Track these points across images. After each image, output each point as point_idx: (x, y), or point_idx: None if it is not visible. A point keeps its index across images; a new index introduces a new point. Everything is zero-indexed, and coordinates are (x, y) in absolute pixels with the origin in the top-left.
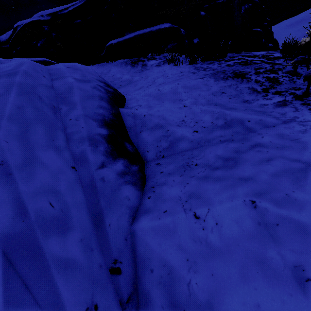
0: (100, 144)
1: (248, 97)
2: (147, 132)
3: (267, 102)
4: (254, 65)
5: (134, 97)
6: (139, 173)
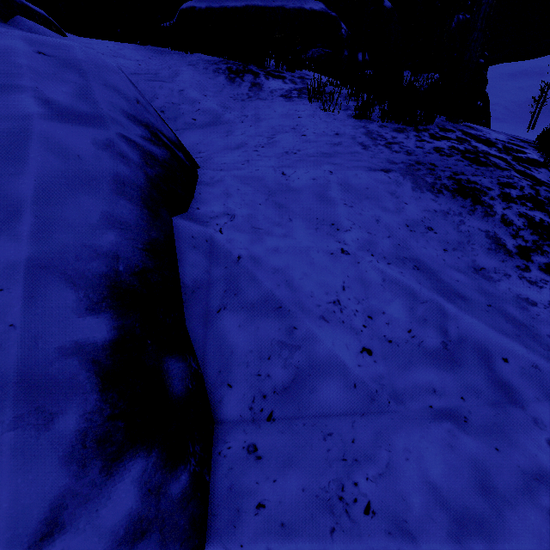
0: (68, 398)
1: (484, 259)
2: (239, 316)
3: (533, 293)
4: (495, 170)
5: (221, 178)
6: (190, 504)
